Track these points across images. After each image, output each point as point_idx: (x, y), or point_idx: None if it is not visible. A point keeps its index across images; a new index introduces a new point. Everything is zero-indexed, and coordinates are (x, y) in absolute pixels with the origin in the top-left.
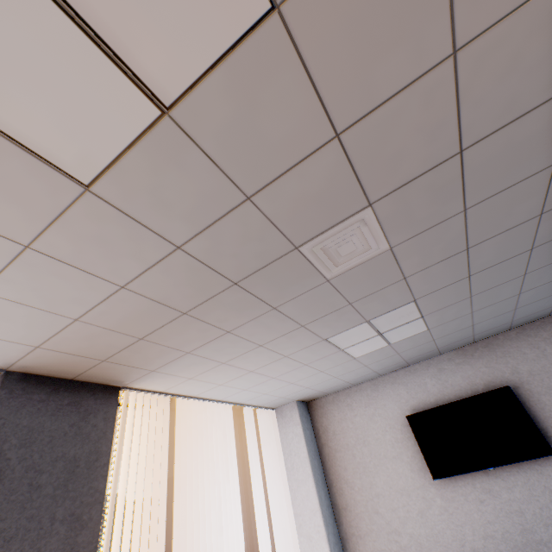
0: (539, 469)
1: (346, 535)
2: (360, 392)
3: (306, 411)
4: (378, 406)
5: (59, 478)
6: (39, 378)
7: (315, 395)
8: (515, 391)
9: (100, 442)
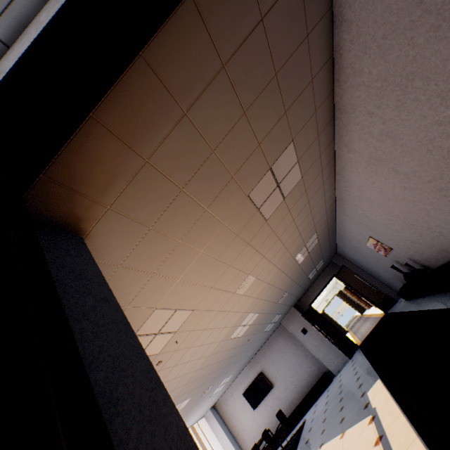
0: (272, 392)
1: (240, 443)
2: (228, 392)
3: (214, 410)
4: (234, 394)
5: None
6: None
7: (215, 402)
8: (263, 371)
9: None
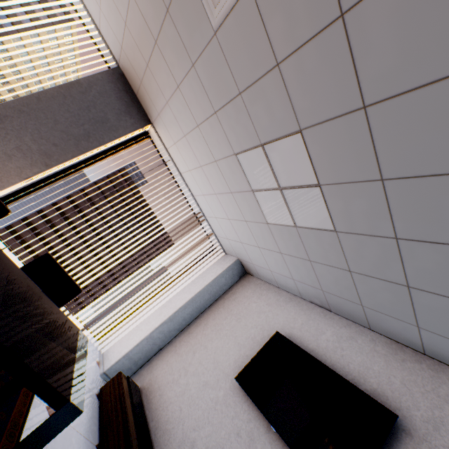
0: None
1: (174, 342)
2: (276, 294)
3: (238, 274)
4: (273, 311)
5: (98, 118)
6: (126, 81)
7: (250, 266)
8: (401, 433)
9: (122, 128)
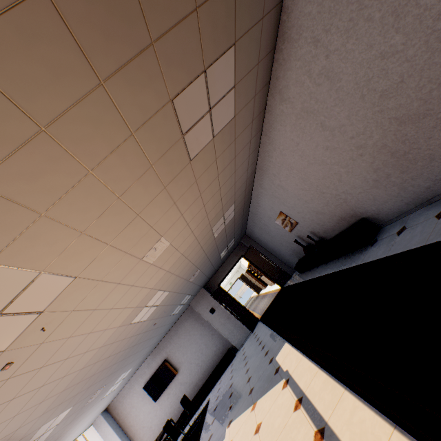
0: (177, 378)
1: None
2: (126, 389)
3: (107, 413)
4: (134, 390)
5: None
6: None
7: (108, 404)
8: (168, 358)
9: None
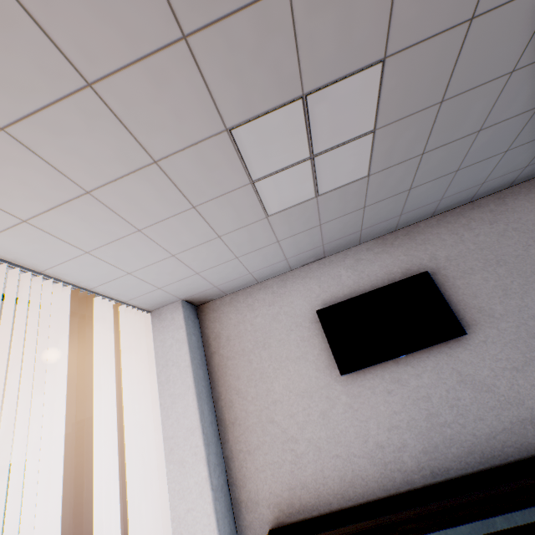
0: (449, 352)
1: (232, 453)
2: (265, 290)
3: (195, 316)
4: (284, 304)
5: None
6: None
7: (208, 293)
8: (432, 277)
9: None
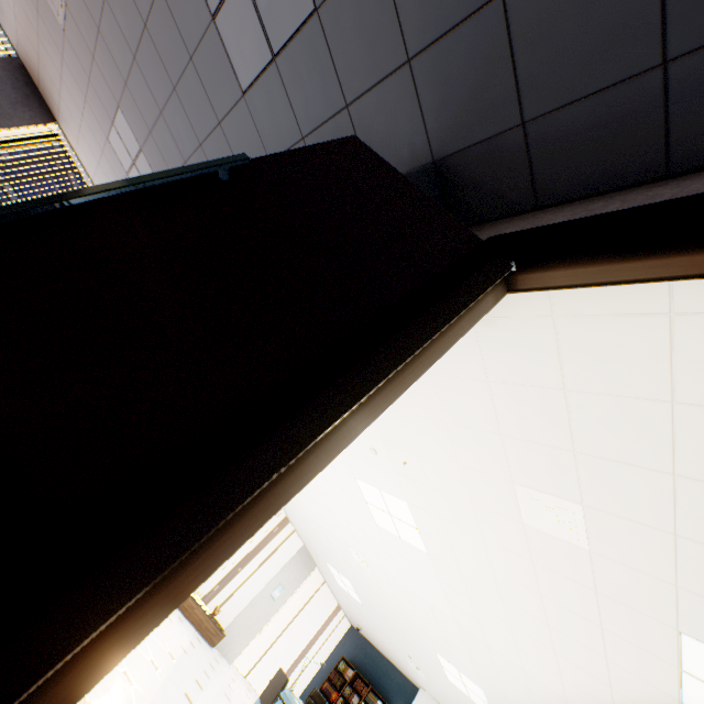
0: None
1: None
2: None
3: None
4: None
5: None
6: (28, 74)
7: None
8: None
9: (18, 119)
